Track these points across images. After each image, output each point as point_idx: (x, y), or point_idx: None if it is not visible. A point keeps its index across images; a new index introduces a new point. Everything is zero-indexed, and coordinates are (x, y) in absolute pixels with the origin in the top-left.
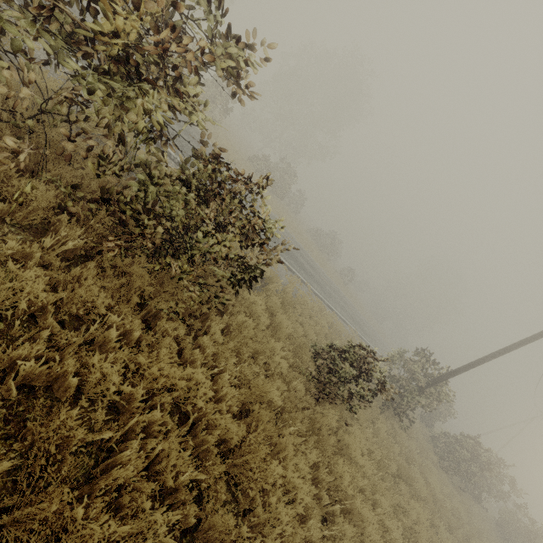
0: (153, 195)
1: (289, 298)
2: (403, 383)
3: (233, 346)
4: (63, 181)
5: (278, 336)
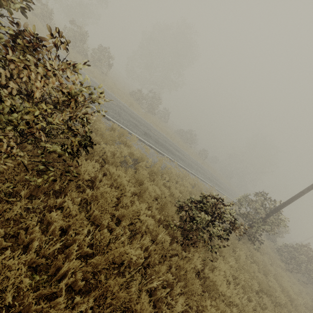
0: None
1: (156, 170)
2: (250, 217)
3: (95, 215)
4: None
5: (144, 199)
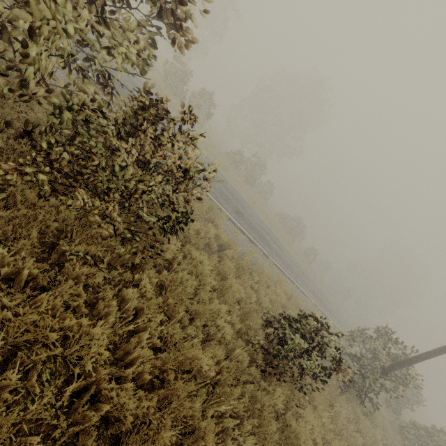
0: (67, 123)
1: (245, 264)
2: (365, 363)
3: (168, 303)
4: (0, 121)
5: (225, 299)
